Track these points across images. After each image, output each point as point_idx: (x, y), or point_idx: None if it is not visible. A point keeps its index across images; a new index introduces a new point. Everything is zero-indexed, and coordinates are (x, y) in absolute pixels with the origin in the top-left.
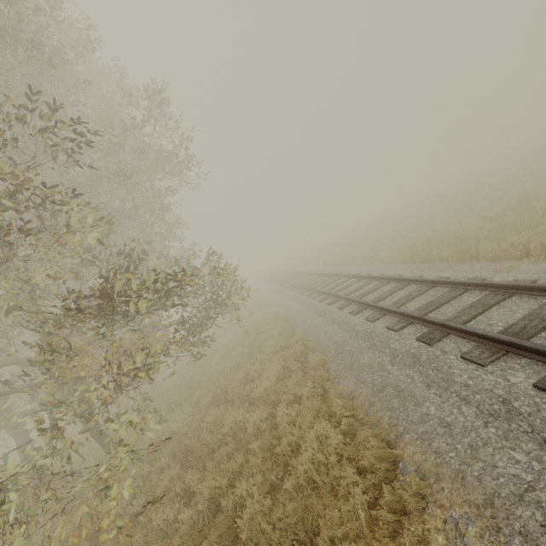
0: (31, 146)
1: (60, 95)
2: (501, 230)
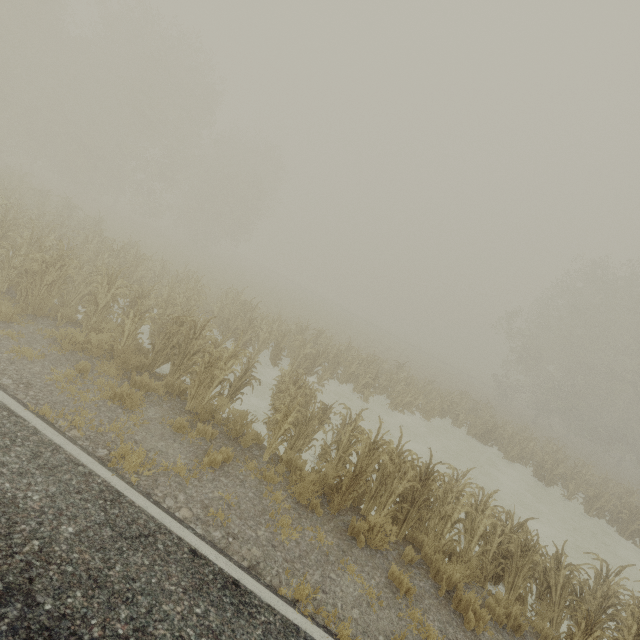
0: None
1: None
2: None
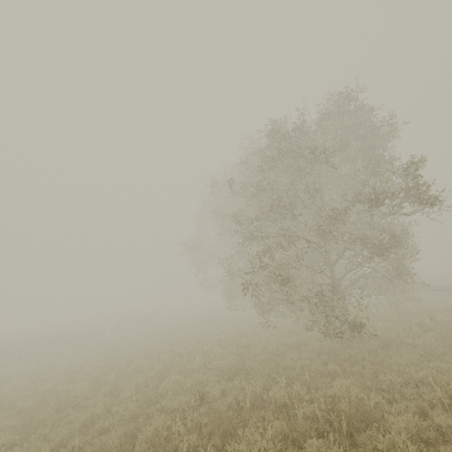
0: None
1: None
2: None
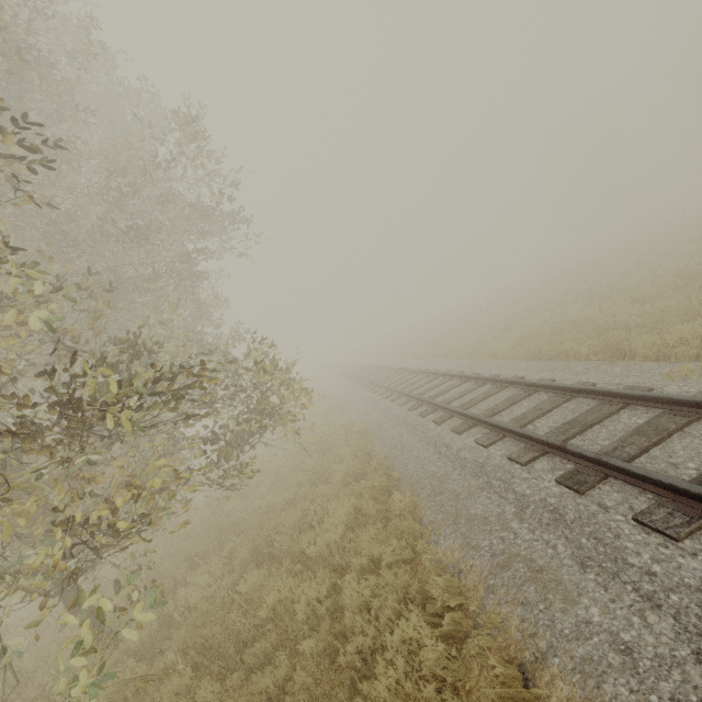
0: (6, 186)
1: (53, 118)
2: (660, 317)
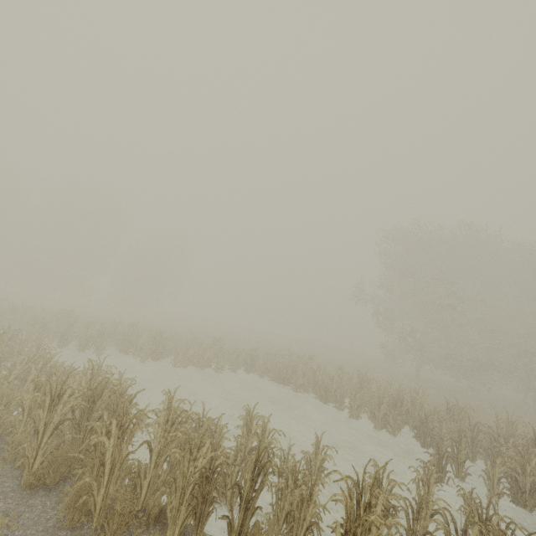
0: None
1: None
2: None
